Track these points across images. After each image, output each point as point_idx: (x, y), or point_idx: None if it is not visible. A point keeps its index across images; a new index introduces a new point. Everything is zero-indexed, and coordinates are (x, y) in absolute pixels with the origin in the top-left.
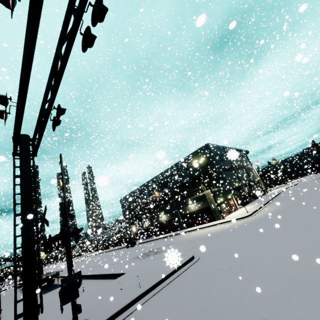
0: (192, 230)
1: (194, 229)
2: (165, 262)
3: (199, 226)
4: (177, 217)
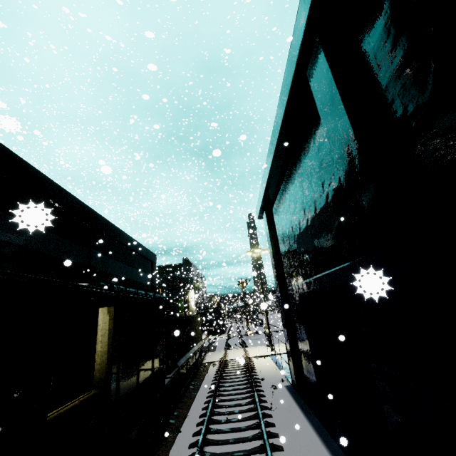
0: None
1: None
2: None
3: None
4: None
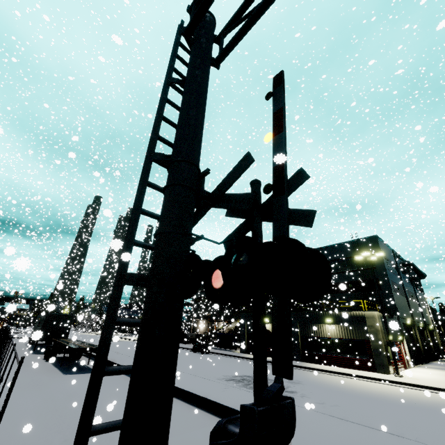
0: (328, 371)
1: (333, 371)
2: (363, 438)
3: (340, 368)
4: (293, 335)
